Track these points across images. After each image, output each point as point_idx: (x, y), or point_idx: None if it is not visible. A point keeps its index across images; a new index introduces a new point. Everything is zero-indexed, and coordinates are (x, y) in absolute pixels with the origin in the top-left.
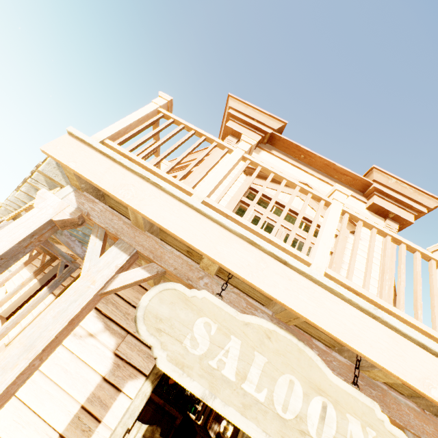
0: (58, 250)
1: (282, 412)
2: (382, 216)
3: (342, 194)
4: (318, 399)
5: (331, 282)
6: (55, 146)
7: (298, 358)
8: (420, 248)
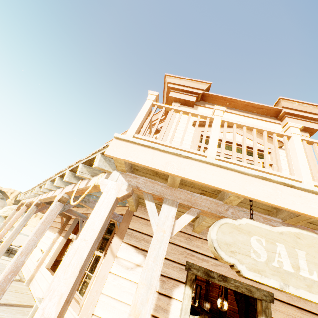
0: (76, 213)
1: None
2: None
3: (295, 128)
4: None
5: None
6: (113, 149)
7: None
8: None
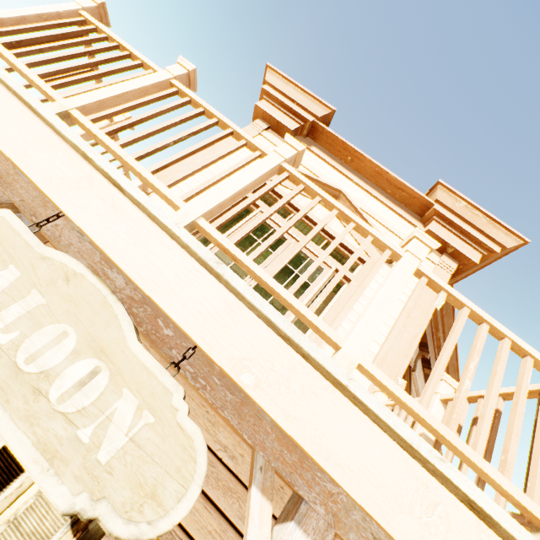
0: None
1: (23, 362)
2: (439, 250)
3: (291, 148)
4: (92, 362)
5: (171, 220)
6: None
7: (96, 312)
8: (375, 232)
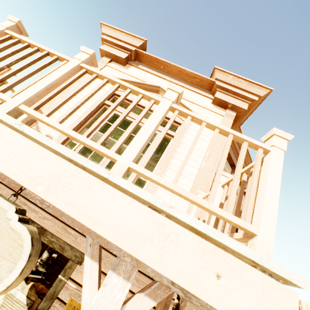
0: None
1: None
2: (224, 108)
3: (86, 54)
4: None
5: None
6: None
7: None
8: (143, 91)
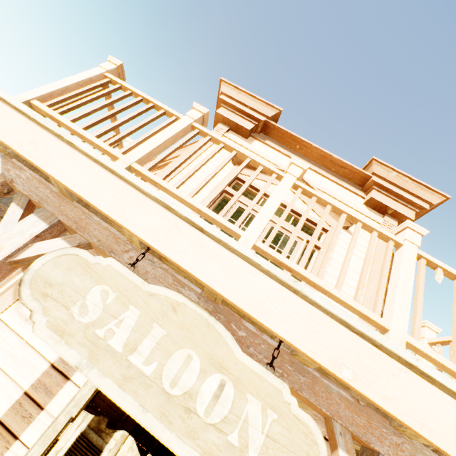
0: None
1: (169, 387)
2: (381, 212)
3: (298, 168)
4: (217, 376)
5: (249, 252)
6: None
7: (205, 333)
8: (378, 228)
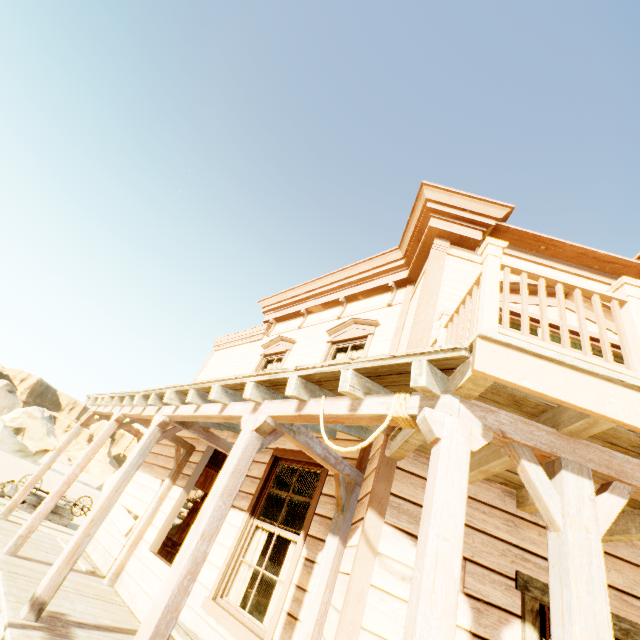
0: (226, 444)
1: None
2: None
3: None
4: None
5: None
6: (486, 361)
7: None
8: None
